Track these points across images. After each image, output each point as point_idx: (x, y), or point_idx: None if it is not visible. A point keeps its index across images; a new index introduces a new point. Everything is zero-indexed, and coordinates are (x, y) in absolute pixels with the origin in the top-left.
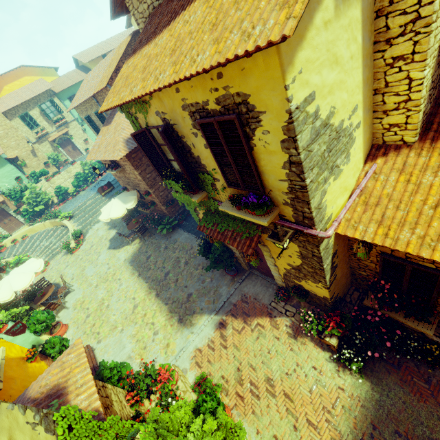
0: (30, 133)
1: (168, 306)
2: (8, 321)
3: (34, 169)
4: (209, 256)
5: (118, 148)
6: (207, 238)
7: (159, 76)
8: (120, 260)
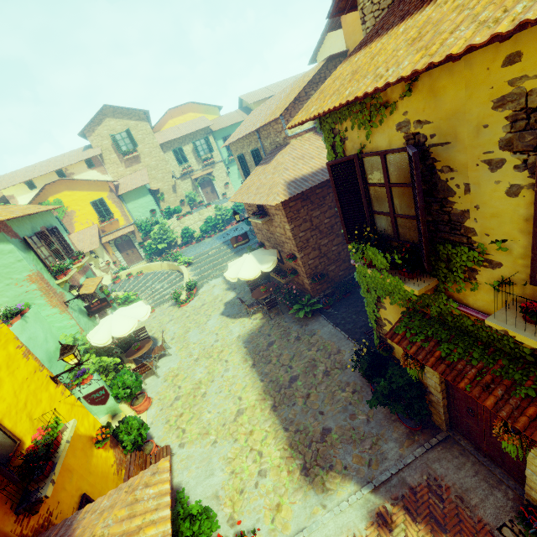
0: (177, 168)
1: (288, 433)
2: (95, 370)
3: (170, 205)
4: (377, 380)
5: (276, 190)
6: (380, 350)
7: (500, 15)
8: (233, 334)
